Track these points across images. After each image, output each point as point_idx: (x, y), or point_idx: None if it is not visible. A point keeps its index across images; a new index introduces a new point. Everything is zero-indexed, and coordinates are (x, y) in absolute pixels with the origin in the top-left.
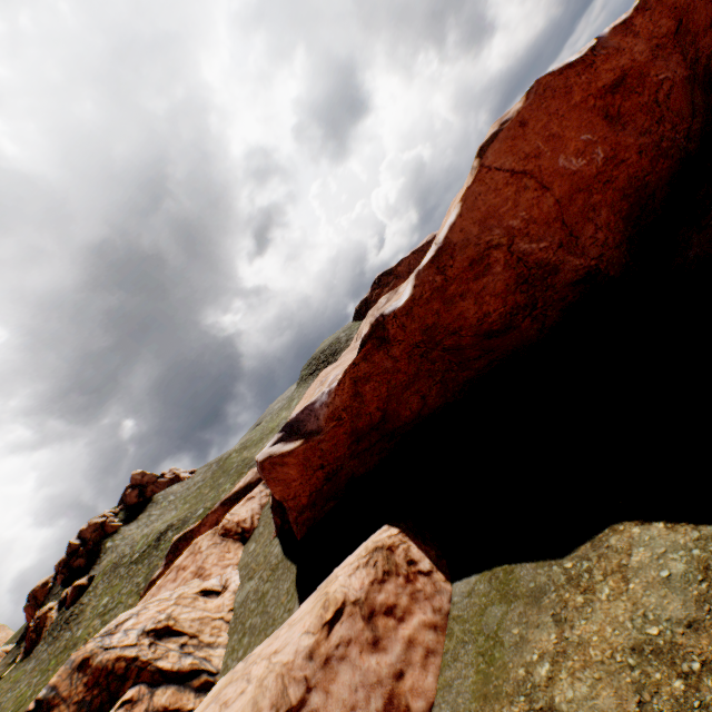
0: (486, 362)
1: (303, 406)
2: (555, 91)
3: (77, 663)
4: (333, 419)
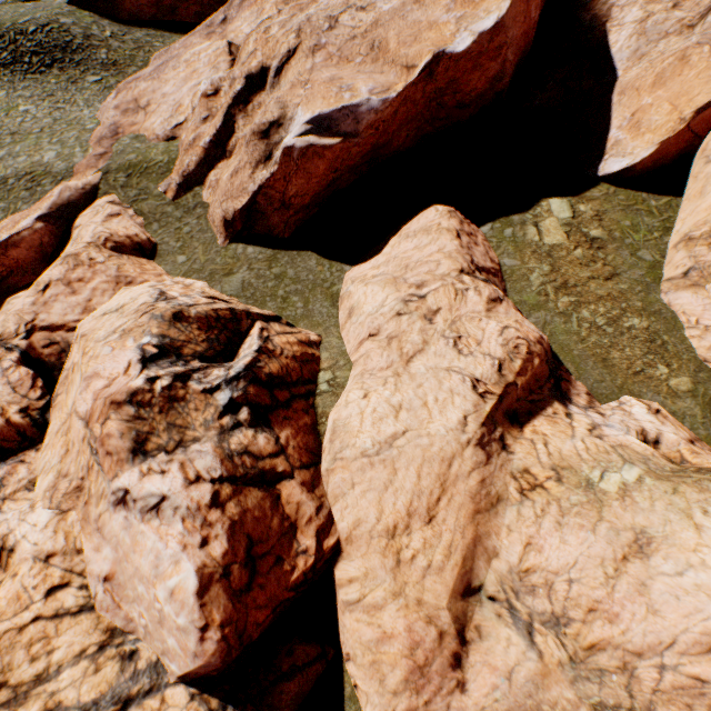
0: (441, 126)
1: (337, 105)
2: None
3: (169, 318)
4: (372, 128)
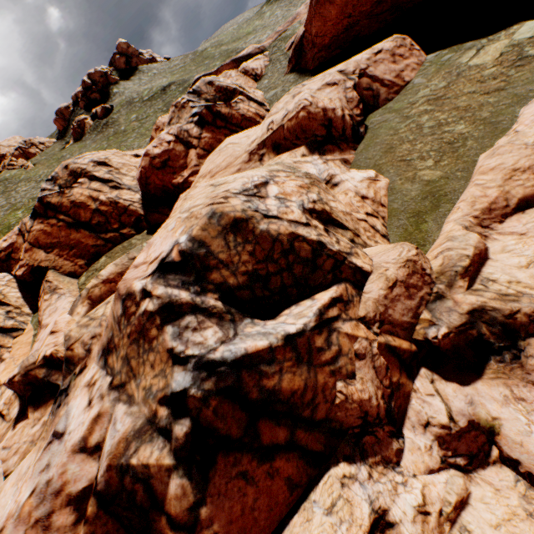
0: None
1: None
2: None
3: (206, 82)
4: None
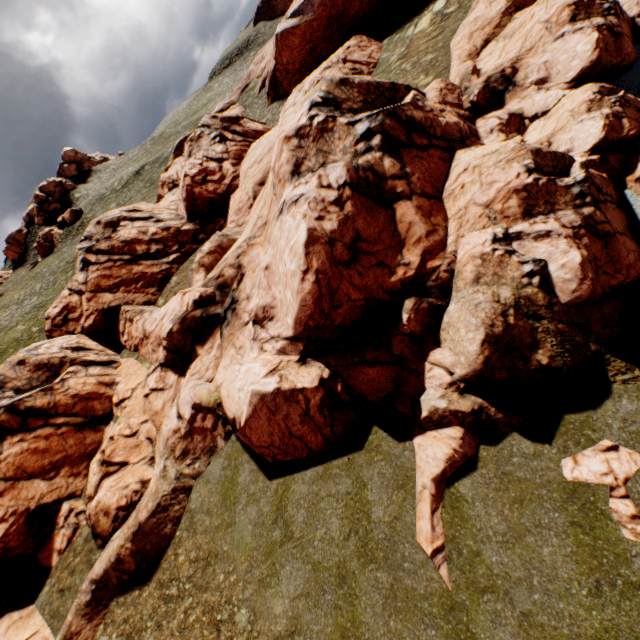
0: None
1: (302, 2)
2: None
3: (210, 117)
4: (322, 7)
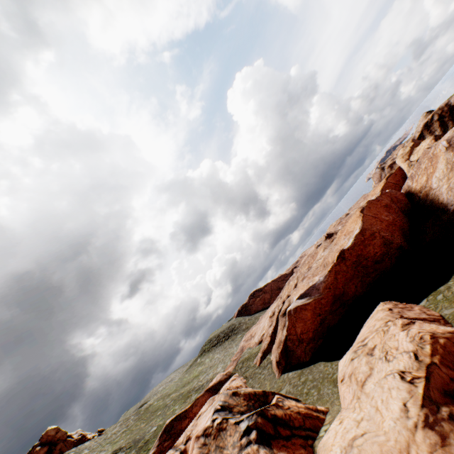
0: (375, 274)
1: (306, 288)
2: (373, 203)
3: (230, 393)
4: (326, 288)
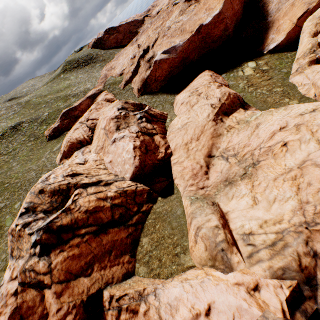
0: (207, 50)
1: (170, 47)
2: None
3: (124, 103)
4: (181, 52)
